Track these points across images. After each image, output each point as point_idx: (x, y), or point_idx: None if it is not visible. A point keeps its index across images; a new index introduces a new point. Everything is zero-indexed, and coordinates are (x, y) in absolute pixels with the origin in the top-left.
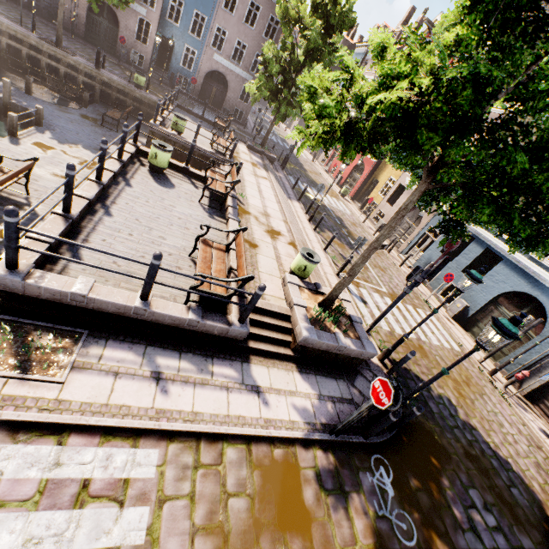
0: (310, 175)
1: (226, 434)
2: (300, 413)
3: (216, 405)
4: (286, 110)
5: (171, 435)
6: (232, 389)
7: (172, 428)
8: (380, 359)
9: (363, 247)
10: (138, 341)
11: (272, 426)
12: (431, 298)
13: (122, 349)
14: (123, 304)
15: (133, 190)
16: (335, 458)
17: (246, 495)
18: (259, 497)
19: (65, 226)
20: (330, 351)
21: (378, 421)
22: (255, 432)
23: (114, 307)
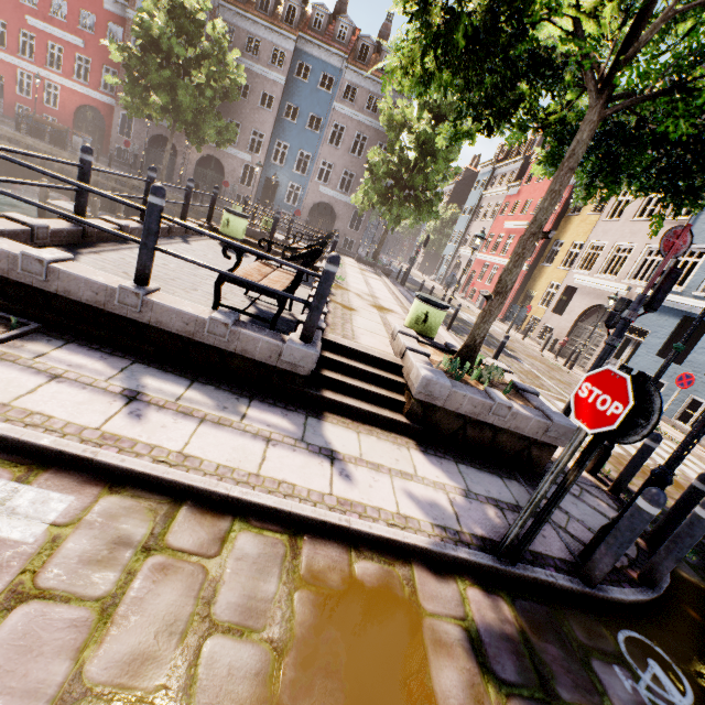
0: (440, 297)
1: (245, 505)
2: (423, 507)
3: (236, 455)
4: (398, 210)
5: (119, 482)
6: (278, 442)
7: (122, 463)
8: (589, 469)
9: (527, 359)
10: (122, 355)
11: (355, 513)
12: (662, 425)
13: (87, 356)
14: (102, 284)
15: (190, 246)
16: (518, 613)
17: (263, 639)
18: (300, 652)
19: (69, 228)
20: (480, 418)
21: (612, 528)
22: (311, 513)
23: (89, 290)
